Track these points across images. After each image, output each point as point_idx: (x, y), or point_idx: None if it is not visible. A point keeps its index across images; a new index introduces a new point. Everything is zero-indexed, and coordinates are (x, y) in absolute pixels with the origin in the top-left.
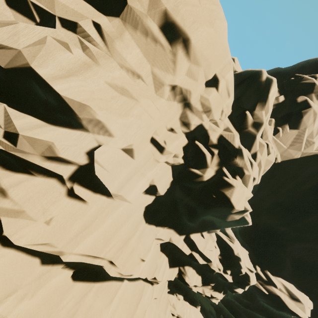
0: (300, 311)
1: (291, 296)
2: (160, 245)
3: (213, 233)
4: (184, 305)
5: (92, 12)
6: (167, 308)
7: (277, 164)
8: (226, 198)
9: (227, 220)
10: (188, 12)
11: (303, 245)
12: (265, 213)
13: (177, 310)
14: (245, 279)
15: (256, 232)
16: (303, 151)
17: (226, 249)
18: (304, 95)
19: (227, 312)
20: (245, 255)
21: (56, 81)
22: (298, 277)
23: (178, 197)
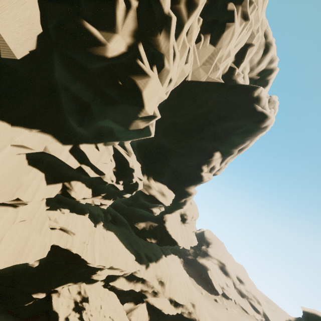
0: (167, 201)
1: (164, 193)
2: (26, 157)
3: (110, 146)
4: (69, 217)
5: None
6: (43, 226)
7: (187, 82)
8: (137, 91)
9: (130, 128)
10: None
11: (181, 159)
12: (161, 133)
13: (59, 224)
14: (134, 186)
15: (150, 149)
16: (209, 75)
17: (122, 162)
18: (234, 3)
19: (114, 211)
20: (138, 168)
21: None
22: (170, 181)
23: (59, 83)
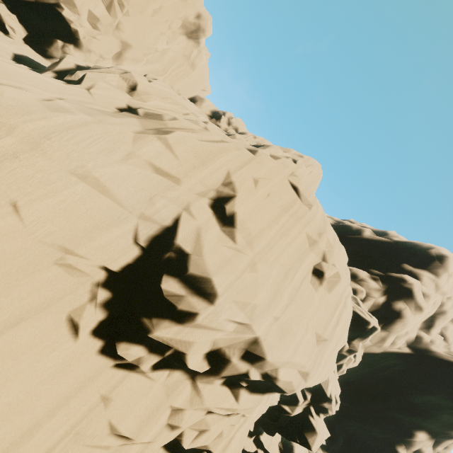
0: None
1: None
2: None
3: None
4: None
5: (260, 398)
6: None
7: None
8: (308, 445)
9: None
10: (326, 378)
11: (360, 424)
12: None
13: None
14: None
15: None
16: (388, 348)
17: None
18: (405, 300)
19: None
20: None
21: (225, 451)
22: (346, 452)
23: None
